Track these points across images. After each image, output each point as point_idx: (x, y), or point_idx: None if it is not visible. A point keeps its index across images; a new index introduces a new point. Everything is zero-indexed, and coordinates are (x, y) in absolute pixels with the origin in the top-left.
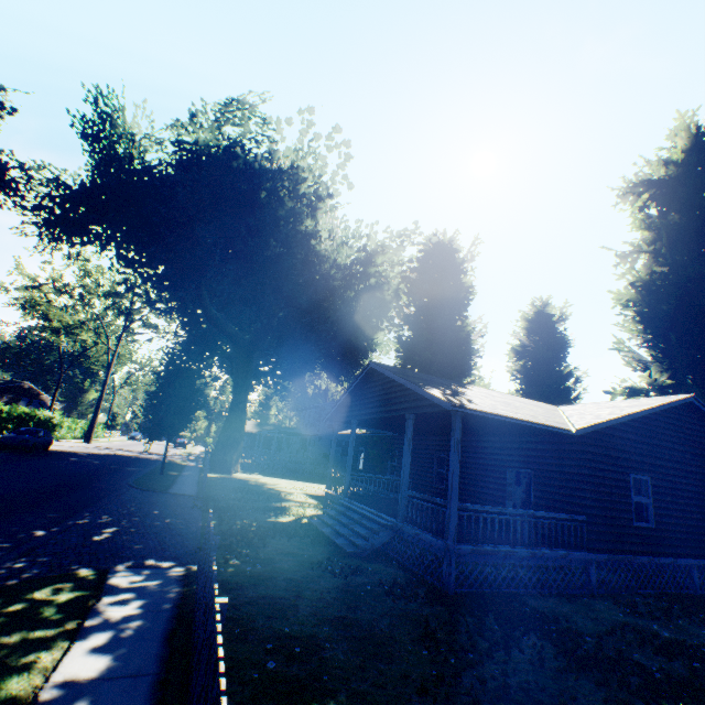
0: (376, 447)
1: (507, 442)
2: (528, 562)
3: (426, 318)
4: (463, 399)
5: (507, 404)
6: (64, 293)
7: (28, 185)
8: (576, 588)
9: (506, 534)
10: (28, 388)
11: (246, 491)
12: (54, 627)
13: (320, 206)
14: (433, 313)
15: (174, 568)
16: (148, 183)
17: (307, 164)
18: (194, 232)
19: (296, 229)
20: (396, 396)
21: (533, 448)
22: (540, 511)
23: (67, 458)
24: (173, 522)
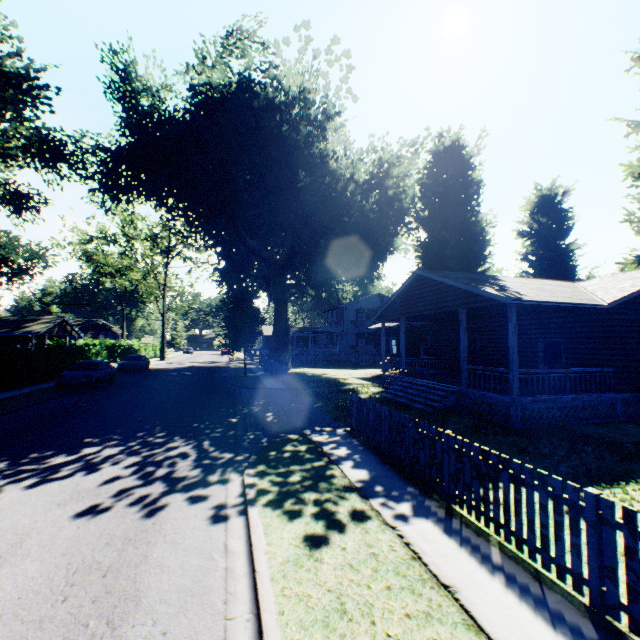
0: (407, 336)
1: (537, 319)
2: (570, 404)
3: (440, 218)
4: (512, 292)
5: (542, 290)
6: (114, 243)
7: (82, 156)
8: (605, 418)
9: (542, 388)
10: (102, 324)
11: (314, 381)
12: (319, 461)
13: (328, 125)
14: (448, 213)
15: (337, 431)
16: (170, 132)
17: (311, 84)
18: (226, 174)
19: (311, 153)
20: (445, 295)
21: (562, 322)
22: (577, 368)
23: (170, 373)
24: (298, 406)
